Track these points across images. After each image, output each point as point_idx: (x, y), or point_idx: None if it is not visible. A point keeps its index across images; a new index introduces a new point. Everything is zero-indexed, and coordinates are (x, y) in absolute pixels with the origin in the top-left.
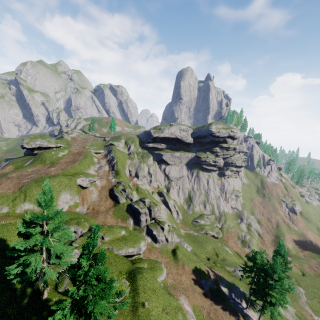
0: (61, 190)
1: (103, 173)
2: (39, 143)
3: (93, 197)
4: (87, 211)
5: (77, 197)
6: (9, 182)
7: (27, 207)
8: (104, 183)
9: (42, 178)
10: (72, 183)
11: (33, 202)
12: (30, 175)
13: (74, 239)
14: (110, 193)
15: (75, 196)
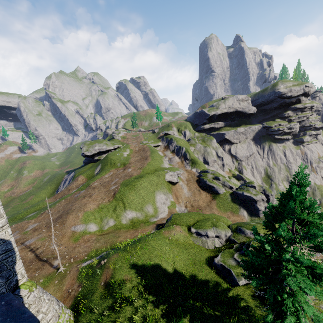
0: (154, 190)
1: (177, 165)
2: (97, 148)
3: (185, 192)
4: (187, 209)
5: (170, 195)
6: (97, 191)
7: (131, 216)
8: (186, 175)
9: (130, 181)
10: (162, 180)
11: (134, 209)
12: (112, 180)
13: (220, 246)
14: (199, 185)
15: (168, 194)
